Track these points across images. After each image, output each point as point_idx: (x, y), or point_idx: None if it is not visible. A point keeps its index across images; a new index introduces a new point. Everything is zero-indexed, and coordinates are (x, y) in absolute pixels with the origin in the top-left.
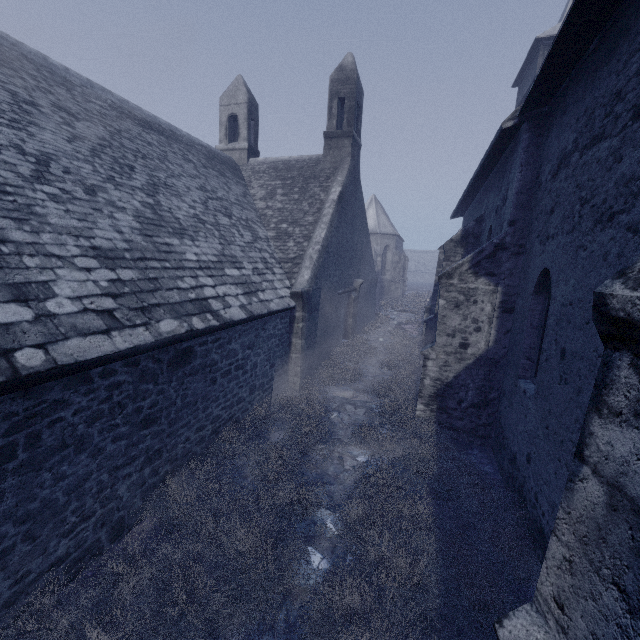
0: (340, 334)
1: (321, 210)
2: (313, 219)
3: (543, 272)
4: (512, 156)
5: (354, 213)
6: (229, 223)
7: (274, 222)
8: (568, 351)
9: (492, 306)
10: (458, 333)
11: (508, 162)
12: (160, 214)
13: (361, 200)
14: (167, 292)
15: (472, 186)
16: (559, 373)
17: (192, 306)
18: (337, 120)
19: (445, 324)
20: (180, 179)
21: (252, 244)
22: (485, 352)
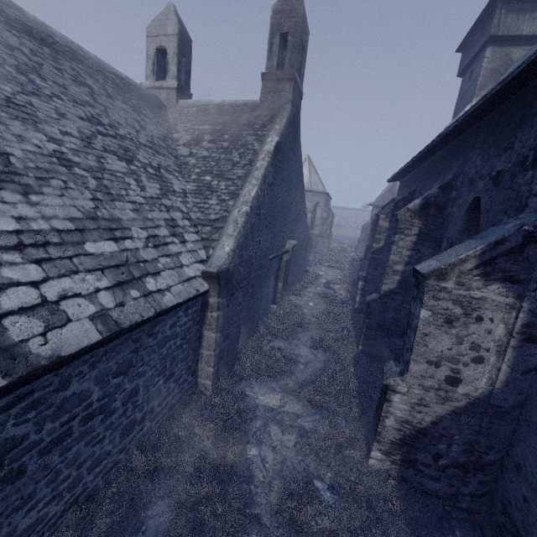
0: (269, 301)
1: (253, 162)
2: (243, 172)
3: None
4: None
5: (291, 169)
6: (125, 169)
7: (196, 173)
8: None
9: (506, 328)
10: (446, 361)
11: (535, 104)
12: None
13: (299, 155)
14: None
15: (434, 146)
16: None
17: None
18: (278, 60)
19: (426, 346)
20: (50, 100)
21: (157, 200)
22: (486, 394)
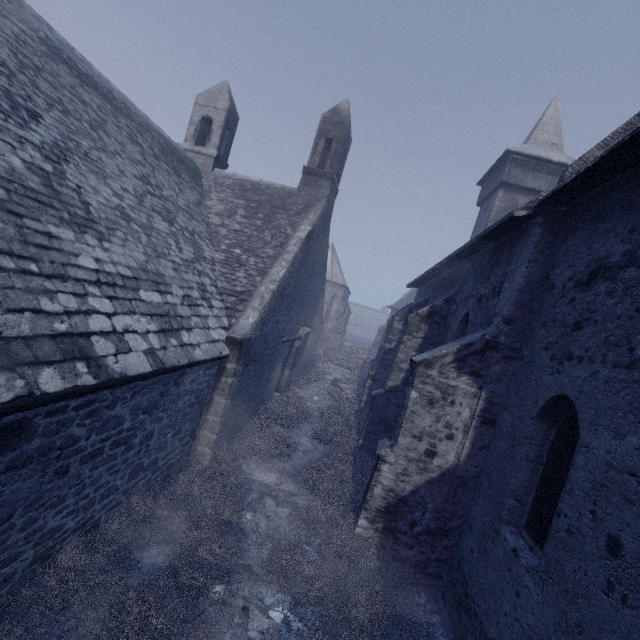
0: (273, 386)
1: (284, 245)
2: (273, 253)
3: (556, 397)
4: (512, 247)
5: (317, 257)
6: (167, 230)
7: (226, 244)
8: (630, 550)
9: (471, 412)
10: (426, 436)
11: (504, 252)
12: (57, 189)
13: (326, 246)
14: (7, 315)
15: (445, 264)
16: (605, 574)
17: (53, 346)
18: (320, 159)
19: (413, 422)
20: (114, 157)
21: (192, 263)
22: (454, 467)
